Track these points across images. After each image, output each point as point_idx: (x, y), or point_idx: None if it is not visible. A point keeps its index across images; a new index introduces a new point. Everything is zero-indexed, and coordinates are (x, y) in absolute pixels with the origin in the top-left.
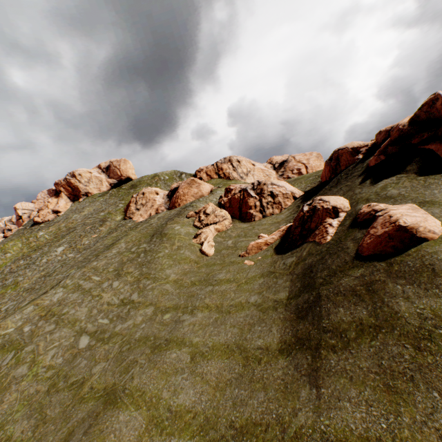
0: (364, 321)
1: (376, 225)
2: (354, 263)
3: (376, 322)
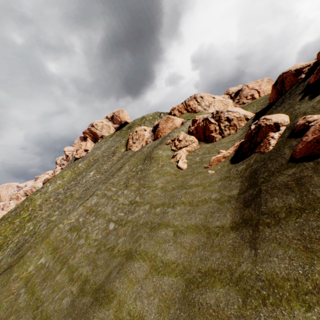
0: (292, 205)
1: (307, 133)
2: (288, 165)
3: (301, 205)
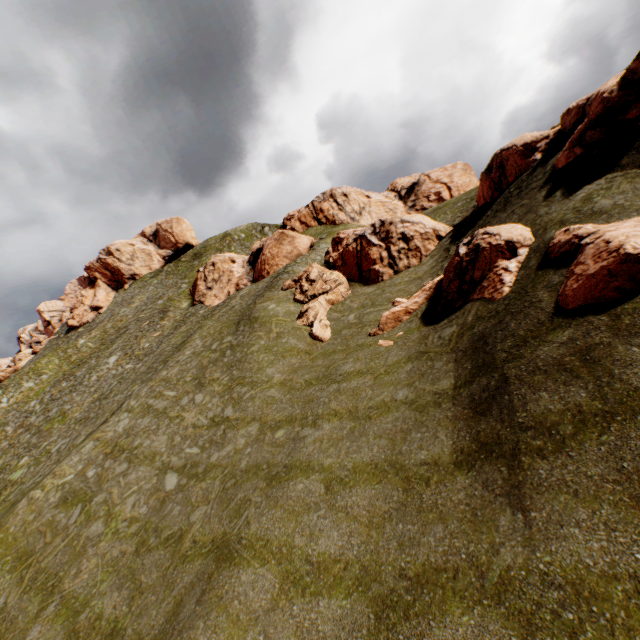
0: (584, 407)
1: (583, 259)
2: (555, 322)
3: (604, 406)
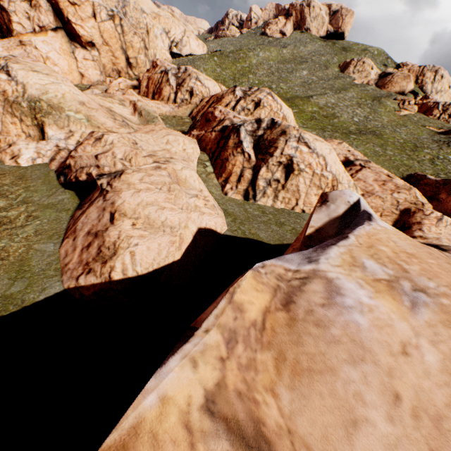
0: None
1: None
2: None
3: None
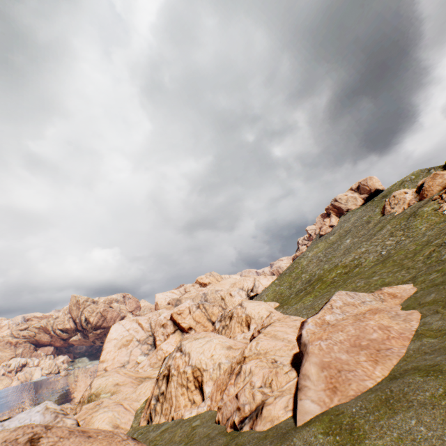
0: None
1: None
2: None
3: None
